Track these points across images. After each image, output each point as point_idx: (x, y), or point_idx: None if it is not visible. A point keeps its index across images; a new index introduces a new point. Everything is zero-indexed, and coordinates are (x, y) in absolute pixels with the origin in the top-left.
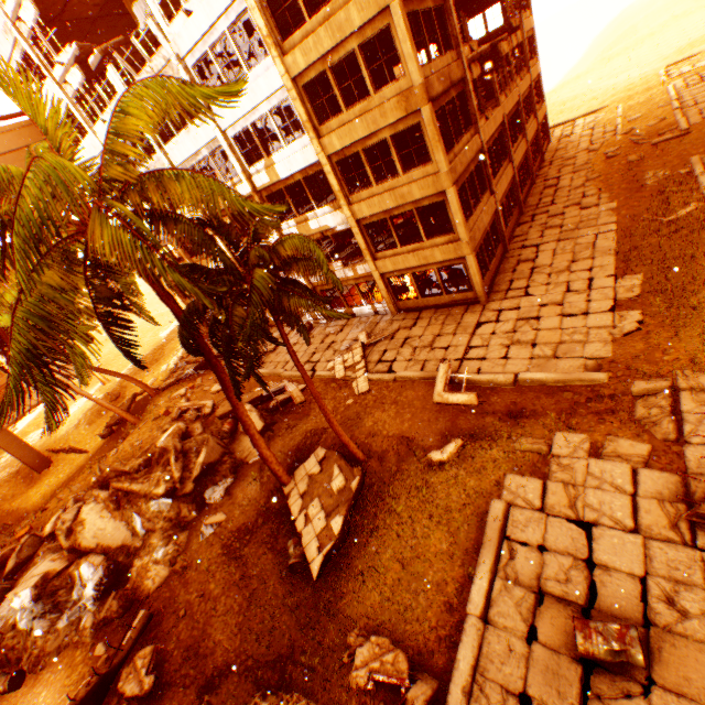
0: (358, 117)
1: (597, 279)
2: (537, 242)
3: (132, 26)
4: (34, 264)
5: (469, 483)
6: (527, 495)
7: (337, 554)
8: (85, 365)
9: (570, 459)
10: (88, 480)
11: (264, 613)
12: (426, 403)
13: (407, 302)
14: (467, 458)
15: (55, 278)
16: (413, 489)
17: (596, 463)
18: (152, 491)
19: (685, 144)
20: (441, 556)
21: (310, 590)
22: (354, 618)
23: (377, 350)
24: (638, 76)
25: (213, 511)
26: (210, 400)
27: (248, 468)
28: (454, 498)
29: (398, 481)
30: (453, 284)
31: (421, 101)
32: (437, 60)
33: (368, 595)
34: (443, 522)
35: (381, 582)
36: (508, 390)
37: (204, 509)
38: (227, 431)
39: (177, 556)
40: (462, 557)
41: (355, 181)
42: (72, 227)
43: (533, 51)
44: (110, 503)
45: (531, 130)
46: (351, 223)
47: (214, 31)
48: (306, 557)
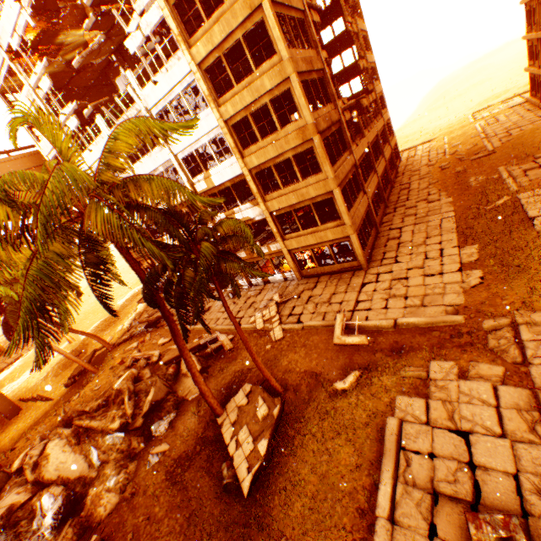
0: (270, 144)
1: (446, 249)
2: (399, 226)
3: (114, 92)
4: (50, 234)
5: (368, 405)
6: (414, 411)
7: (263, 473)
8: (67, 317)
9: (444, 381)
10: (53, 421)
11: (202, 531)
12: (328, 345)
13: (308, 270)
14: (364, 386)
15: (59, 247)
16: (323, 413)
17: (465, 383)
18: (108, 426)
19: (493, 160)
20: (350, 467)
21: (241, 508)
22: (281, 529)
23: (288, 307)
24: (454, 119)
25: (158, 442)
26: (157, 350)
27: (188, 404)
28: (357, 418)
29: (310, 408)
30: (342, 256)
31: (313, 133)
32: (322, 108)
33: (292, 507)
34: (350, 439)
35: (302, 494)
36: (390, 332)
37: (151, 441)
38: (171, 373)
39: (127, 484)
40: (367, 468)
41: (267, 187)
42: (72, 214)
43: (383, 104)
44: (72, 439)
45: (387, 153)
46: (266, 214)
47: (172, 93)
48: (238, 478)
